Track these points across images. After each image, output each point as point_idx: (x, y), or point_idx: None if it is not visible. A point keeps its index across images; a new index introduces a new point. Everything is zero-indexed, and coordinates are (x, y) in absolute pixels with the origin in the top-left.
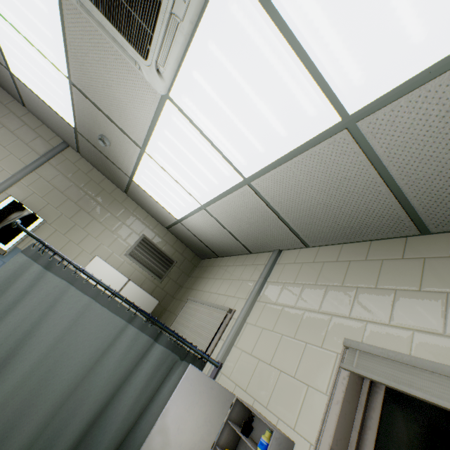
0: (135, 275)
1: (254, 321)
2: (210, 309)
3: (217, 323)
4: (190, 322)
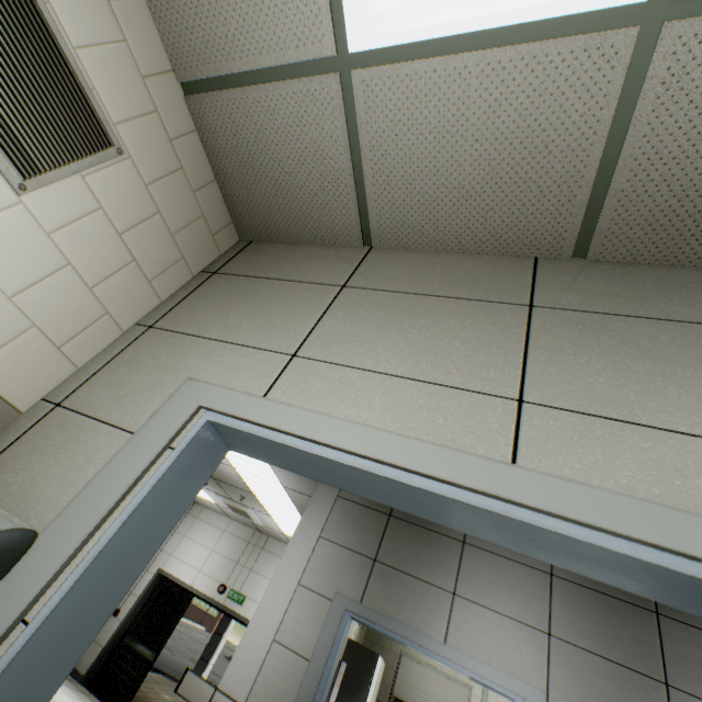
0: (356, 635)
1: (494, 701)
2: (446, 679)
3: (464, 698)
4: (427, 687)
